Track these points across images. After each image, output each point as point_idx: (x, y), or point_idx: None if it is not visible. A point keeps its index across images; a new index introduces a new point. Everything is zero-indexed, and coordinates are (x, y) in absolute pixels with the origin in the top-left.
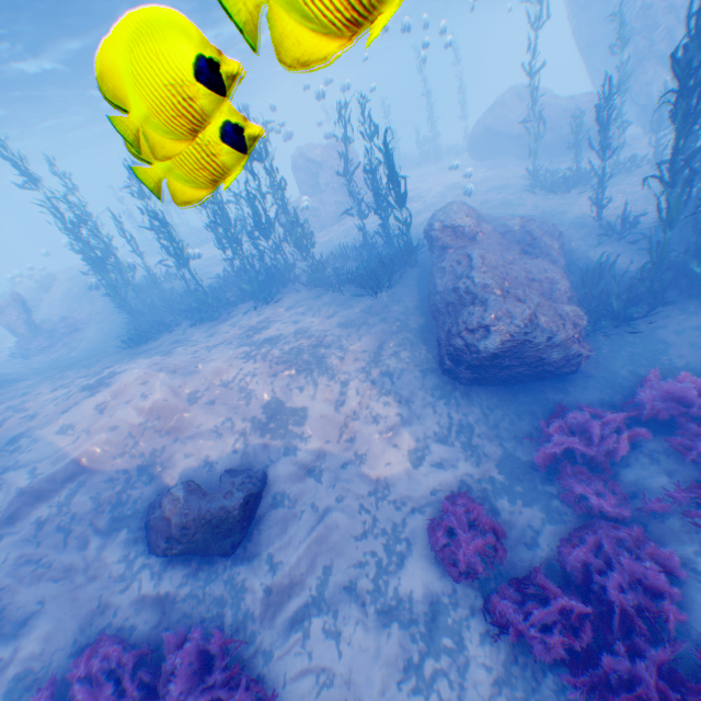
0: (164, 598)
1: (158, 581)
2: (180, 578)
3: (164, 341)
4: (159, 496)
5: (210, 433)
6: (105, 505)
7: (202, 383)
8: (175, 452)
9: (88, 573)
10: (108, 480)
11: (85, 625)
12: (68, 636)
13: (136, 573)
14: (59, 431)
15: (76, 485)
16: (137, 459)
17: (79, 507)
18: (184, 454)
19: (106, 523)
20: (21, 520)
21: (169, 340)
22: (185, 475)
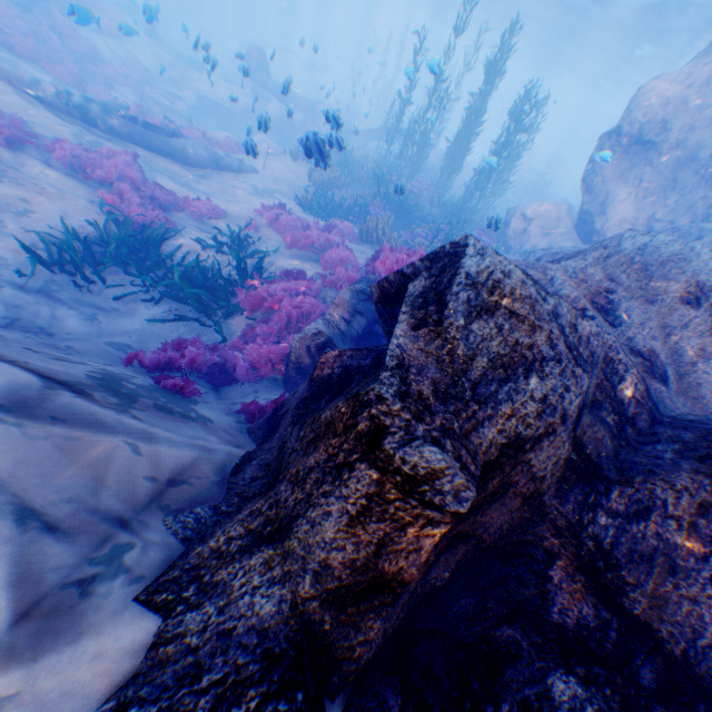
0: None
1: None
2: None
3: None
4: None
5: None
6: None
7: None
8: None
9: None
10: None
11: None
12: None
13: None
14: None
15: None
16: None
17: None
18: None
19: None
20: None
21: None
22: None
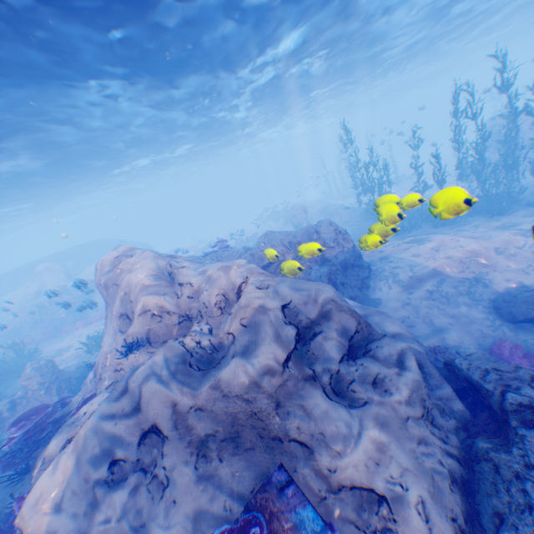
0: (523, 342)
1: (513, 333)
2: (529, 336)
3: (413, 233)
4: (502, 293)
5: (517, 271)
6: (461, 292)
7: (498, 245)
8: (495, 277)
9: (466, 318)
10: (457, 281)
11: (478, 339)
12: (471, 340)
13: (496, 326)
14: (412, 256)
15: (438, 280)
16: (471, 275)
17: (446, 290)
18: (501, 278)
19: (465, 300)
20: (417, 288)
21: (417, 232)
22: (507, 289)
